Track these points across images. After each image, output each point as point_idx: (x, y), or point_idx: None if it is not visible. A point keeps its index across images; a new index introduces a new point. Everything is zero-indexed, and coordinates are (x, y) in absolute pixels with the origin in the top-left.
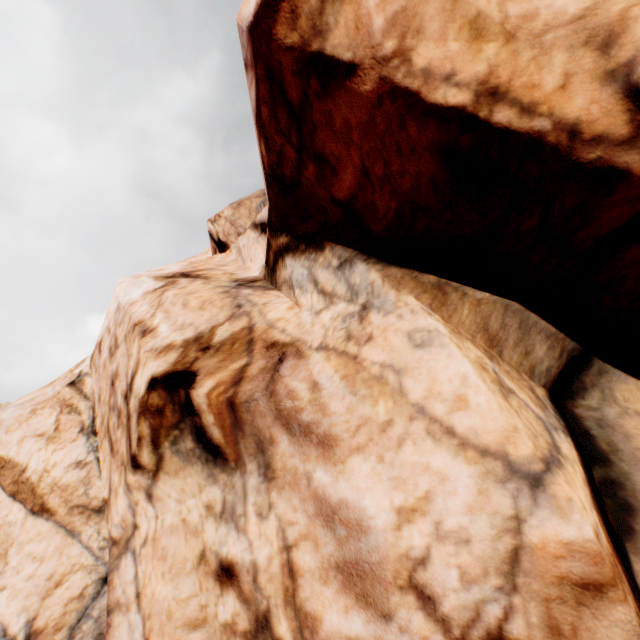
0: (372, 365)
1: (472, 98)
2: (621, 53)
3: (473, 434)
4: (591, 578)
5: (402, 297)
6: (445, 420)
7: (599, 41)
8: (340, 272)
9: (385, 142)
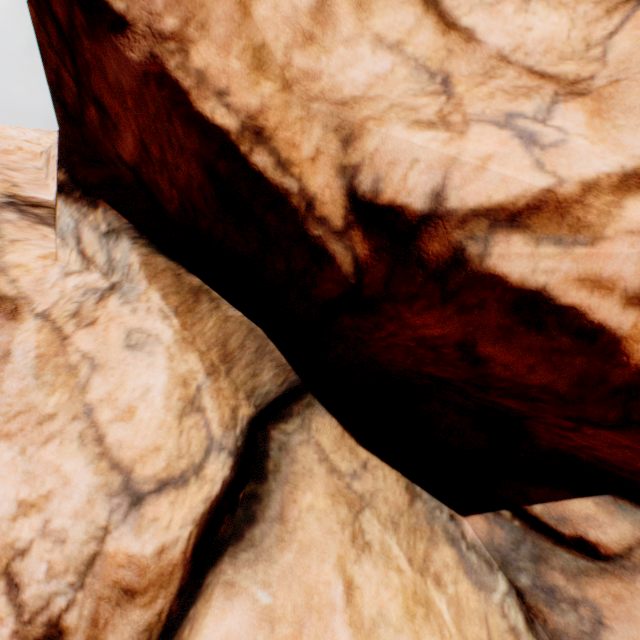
0: (76, 352)
1: (239, 127)
2: (354, 155)
3: (118, 446)
4: (133, 586)
5: (151, 291)
6: (104, 427)
7: (344, 135)
8: (106, 240)
9: (158, 126)
